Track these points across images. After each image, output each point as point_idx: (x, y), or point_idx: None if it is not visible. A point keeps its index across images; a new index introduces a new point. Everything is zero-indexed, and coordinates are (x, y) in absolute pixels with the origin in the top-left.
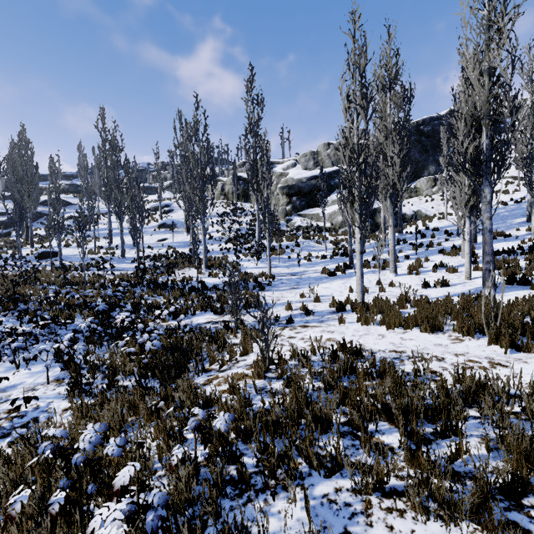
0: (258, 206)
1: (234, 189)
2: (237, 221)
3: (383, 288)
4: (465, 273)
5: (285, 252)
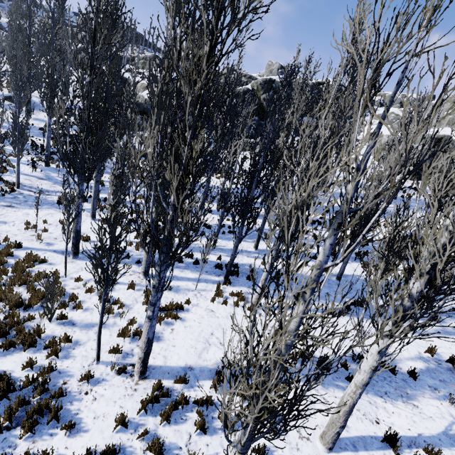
0: (49, 118)
1: None
2: None
3: (45, 229)
4: None
5: None
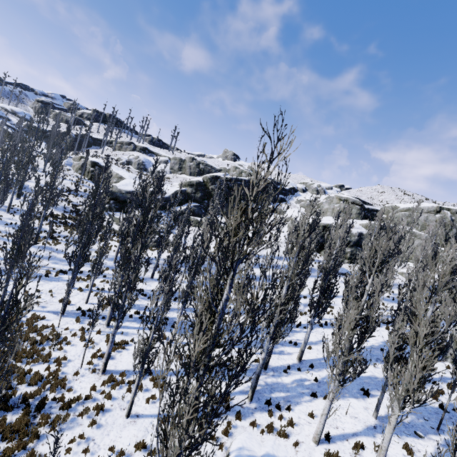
0: (45, 211)
1: (90, 170)
2: (69, 200)
3: (40, 296)
4: (86, 300)
5: (60, 244)
